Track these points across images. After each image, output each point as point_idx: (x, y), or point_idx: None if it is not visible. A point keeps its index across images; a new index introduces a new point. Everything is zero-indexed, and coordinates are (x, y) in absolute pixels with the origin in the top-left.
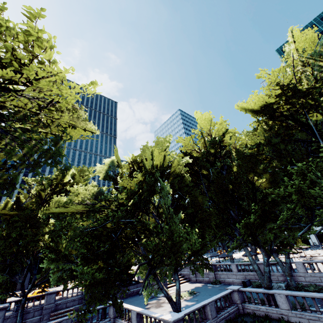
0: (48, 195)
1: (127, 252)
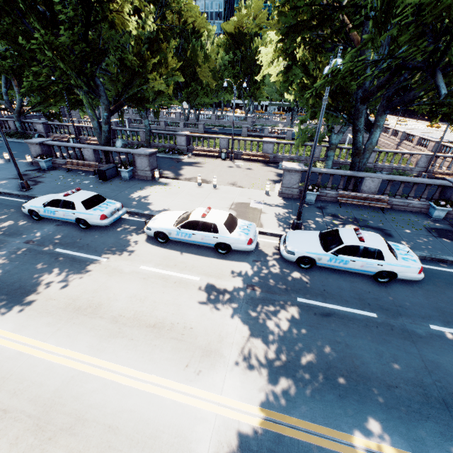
0: None
1: None
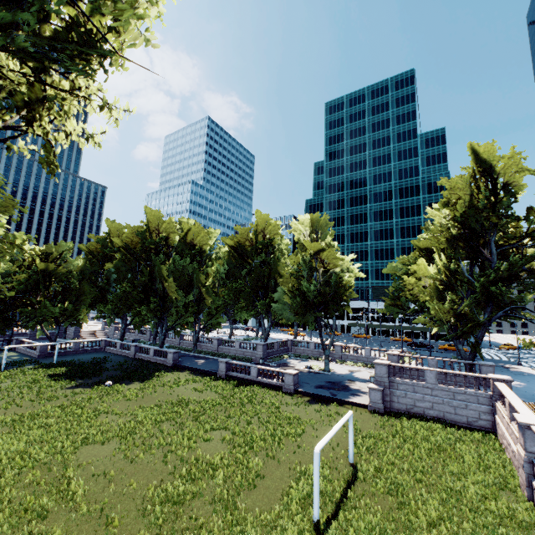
0: None
1: None
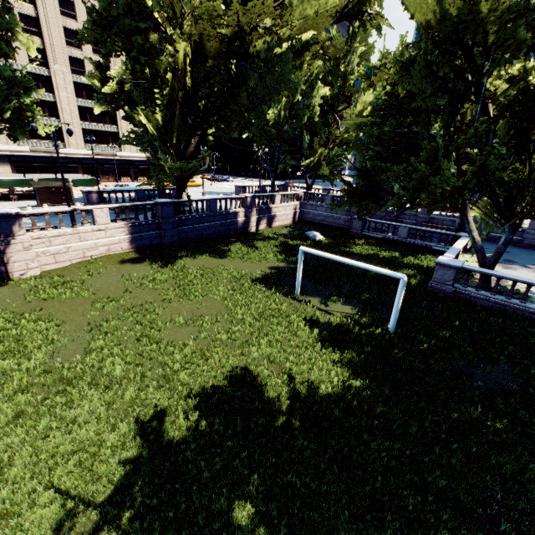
0: None
1: None
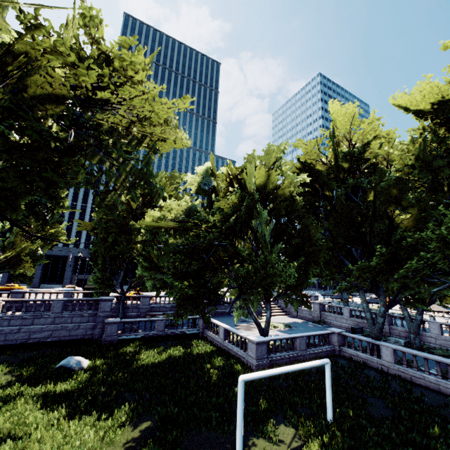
0: (139, 204)
1: (218, 274)
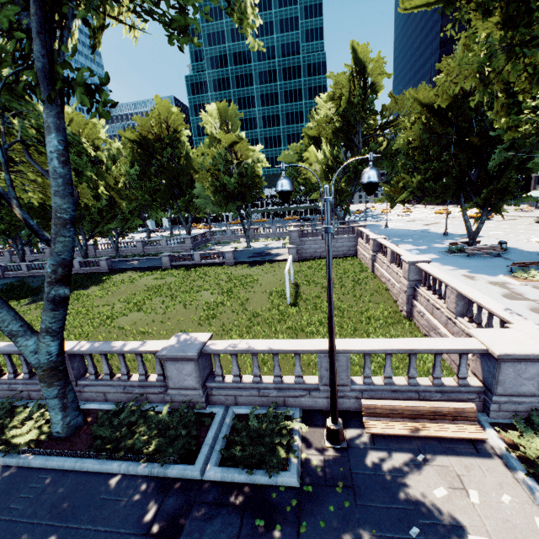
0: None
1: None
